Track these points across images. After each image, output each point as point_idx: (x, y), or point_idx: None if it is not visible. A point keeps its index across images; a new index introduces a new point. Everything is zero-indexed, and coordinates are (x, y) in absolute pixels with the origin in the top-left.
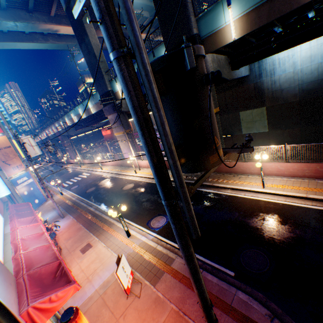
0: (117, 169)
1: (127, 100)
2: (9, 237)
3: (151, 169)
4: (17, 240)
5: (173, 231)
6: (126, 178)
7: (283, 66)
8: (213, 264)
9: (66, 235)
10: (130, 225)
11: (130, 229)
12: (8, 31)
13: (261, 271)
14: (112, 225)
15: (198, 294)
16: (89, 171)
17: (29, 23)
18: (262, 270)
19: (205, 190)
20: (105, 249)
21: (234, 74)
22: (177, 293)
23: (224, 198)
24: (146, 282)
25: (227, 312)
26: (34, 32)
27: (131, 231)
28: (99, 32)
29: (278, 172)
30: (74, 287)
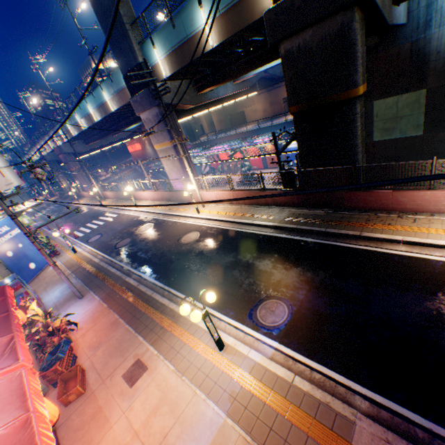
0: (163, 207)
1: None
2: None
3: None
4: None
5: None
6: (183, 222)
7: None
8: None
9: (90, 337)
10: (215, 318)
11: (218, 330)
12: None
13: None
14: (178, 320)
15: None
16: (115, 210)
17: None
18: None
19: (347, 245)
20: (177, 379)
21: (393, 14)
22: None
23: (398, 262)
24: None
25: None
26: None
27: (222, 335)
28: None
29: None
30: None
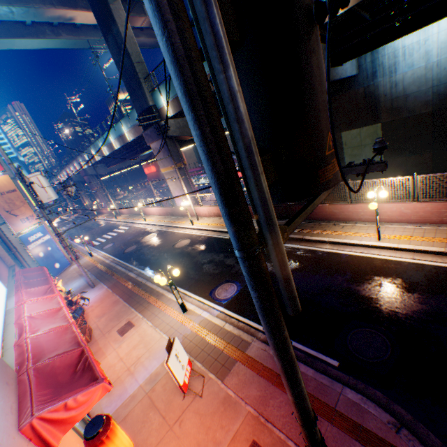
0: (166, 220)
1: (163, 45)
2: (12, 315)
3: (214, 192)
4: (23, 319)
5: (255, 303)
6: (180, 232)
7: (410, 58)
8: (307, 350)
9: (98, 311)
10: (187, 296)
11: (186, 301)
12: (1, 22)
13: (379, 360)
14: (161, 297)
15: (294, 403)
16: (128, 223)
17: (29, 8)
18: (380, 358)
19: (292, 246)
20: (152, 330)
21: (335, 73)
22: (255, 391)
23: (320, 256)
24: (211, 376)
25: (329, 419)
26: (38, 21)
27: (188, 304)
28: (132, 19)
29: (402, 218)
30: (103, 388)
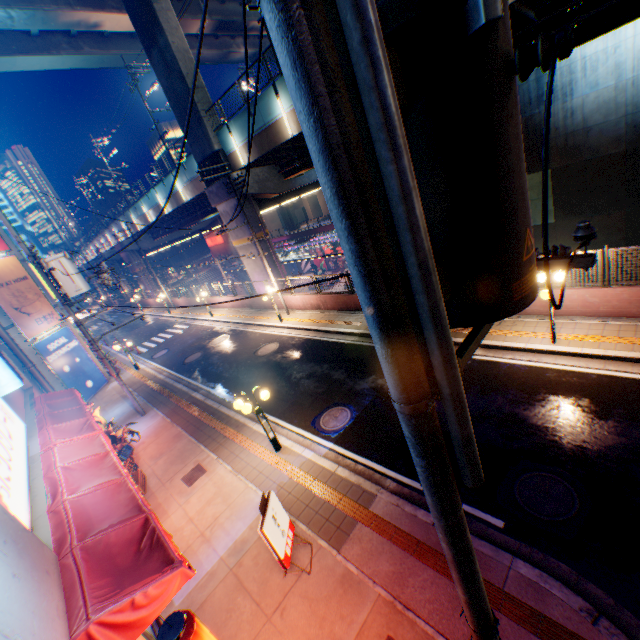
0: (242, 315)
1: (308, 127)
2: (39, 465)
3: (370, 325)
4: (55, 472)
5: (419, 472)
6: (263, 332)
7: (594, 74)
8: None
9: (152, 449)
10: (279, 427)
11: (279, 435)
12: None
13: (562, 518)
14: (242, 429)
15: (467, 604)
16: (187, 320)
17: (36, 10)
18: (564, 515)
19: None
20: (233, 476)
21: None
22: (387, 565)
23: (469, 366)
24: (321, 543)
25: (496, 604)
26: (48, 30)
27: (281, 439)
28: (185, 22)
29: (586, 309)
30: (182, 575)
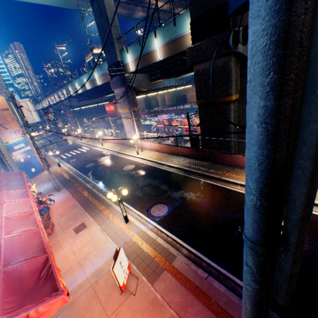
0: (118, 148)
1: None
2: None
3: (253, 178)
4: (0, 219)
5: (248, 290)
6: (127, 158)
7: None
8: (220, 269)
9: (60, 210)
10: (129, 209)
11: (128, 214)
12: None
13: None
14: (109, 207)
15: None
16: (89, 145)
17: None
18: None
19: (211, 183)
20: (100, 232)
21: None
22: (178, 297)
23: (233, 194)
24: (143, 278)
25: None
26: None
27: (129, 216)
28: None
29: None
30: (62, 299)
